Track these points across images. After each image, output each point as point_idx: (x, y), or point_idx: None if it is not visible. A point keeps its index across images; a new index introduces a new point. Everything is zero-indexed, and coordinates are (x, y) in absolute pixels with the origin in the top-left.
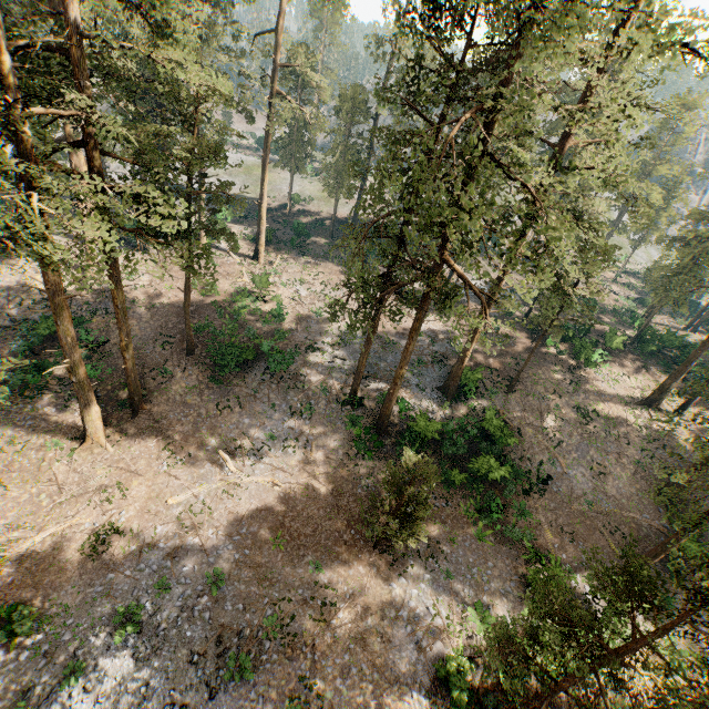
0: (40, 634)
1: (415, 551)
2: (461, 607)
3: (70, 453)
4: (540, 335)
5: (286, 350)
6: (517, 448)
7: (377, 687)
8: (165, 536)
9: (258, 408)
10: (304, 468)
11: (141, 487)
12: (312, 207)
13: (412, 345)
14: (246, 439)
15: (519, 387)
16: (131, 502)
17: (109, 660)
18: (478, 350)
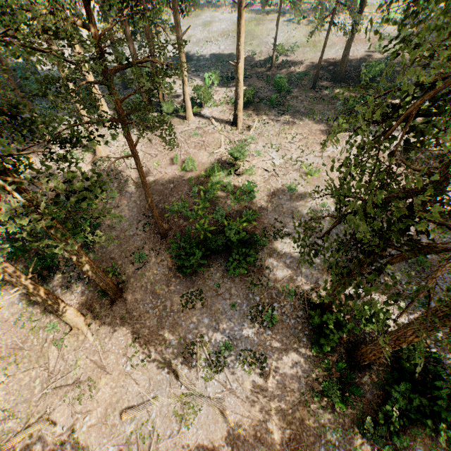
0: None
1: None
2: None
3: (61, 339)
4: None
5: (253, 234)
6: None
7: None
8: None
9: (219, 305)
10: (258, 395)
11: (106, 388)
12: (296, 56)
13: None
14: (202, 345)
15: None
16: (95, 405)
17: None
18: None
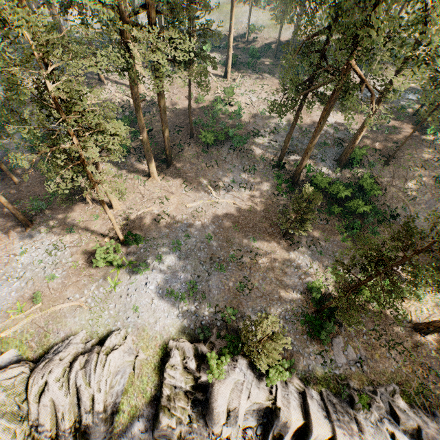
0: (145, 245)
1: (305, 241)
2: (325, 267)
3: (144, 182)
4: (423, 126)
5: (242, 136)
6: (381, 199)
7: (277, 286)
8: (186, 219)
9: (226, 167)
10: (249, 198)
11: (174, 199)
12: (263, 34)
13: (319, 127)
14: (220, 182)
15: (393, 162)
16: (171, 204)
17: (170, 257)
18: (369, 137)
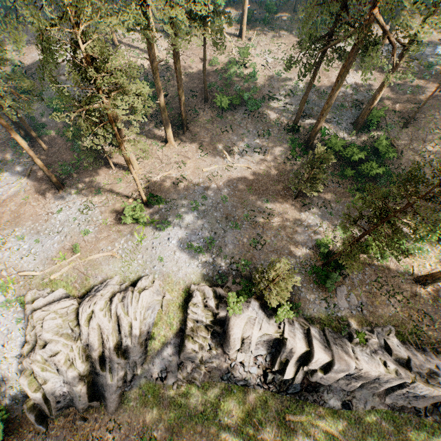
0: (166, 205)
1: (316, 203)
2: (334, 227)
3: (162, 147)
4: None
5: (257, 99)
6: (396, 162)
7: (288, 243)
8: (203, 182)
9: (241, 132)
10: (263, 162)
11: (191, 164)
12: None
13: (336, 86)
14: (235, 147)
15: (413, 124)
16: (188, 169)
17: (189, 216)
18: (389, 98)
